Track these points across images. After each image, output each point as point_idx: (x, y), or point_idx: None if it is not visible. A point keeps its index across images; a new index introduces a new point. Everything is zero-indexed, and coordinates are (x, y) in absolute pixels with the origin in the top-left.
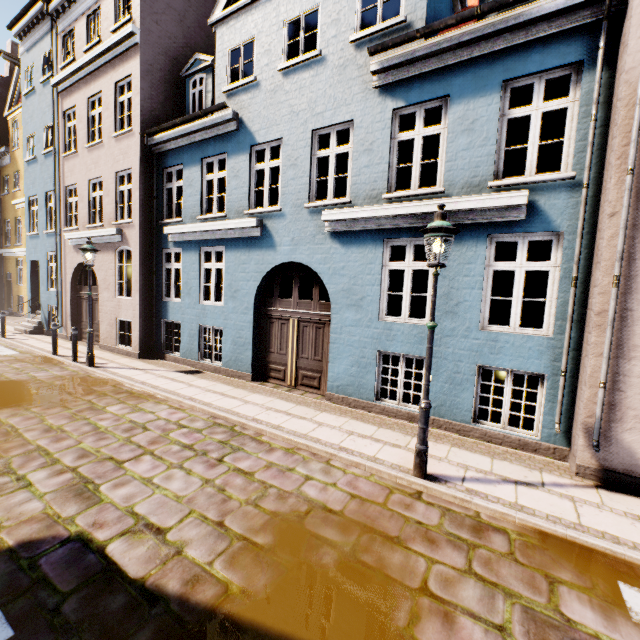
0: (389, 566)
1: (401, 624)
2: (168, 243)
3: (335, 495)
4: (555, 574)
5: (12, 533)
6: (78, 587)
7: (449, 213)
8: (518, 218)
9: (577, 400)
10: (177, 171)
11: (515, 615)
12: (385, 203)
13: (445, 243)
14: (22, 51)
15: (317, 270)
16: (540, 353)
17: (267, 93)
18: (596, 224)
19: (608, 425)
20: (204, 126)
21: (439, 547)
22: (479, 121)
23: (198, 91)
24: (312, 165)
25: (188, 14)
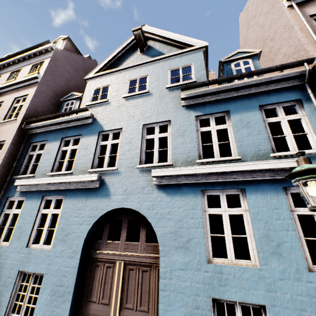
0: None
1: None
2: (15, 192)
3: None
4: None
5: None
6: None
7: (250, 172)
8: None
9: None
10: (41, 144)
11: None
12: (198, 165)
13: (251, 193)
14: None
15: (146, 214)
16: None
17: (114, 107)
18: None
19: None
20: (69, 119)
21: None
22: (251, 122)
23: (69, 107)
24: (142, 143)
25: (72, 81)
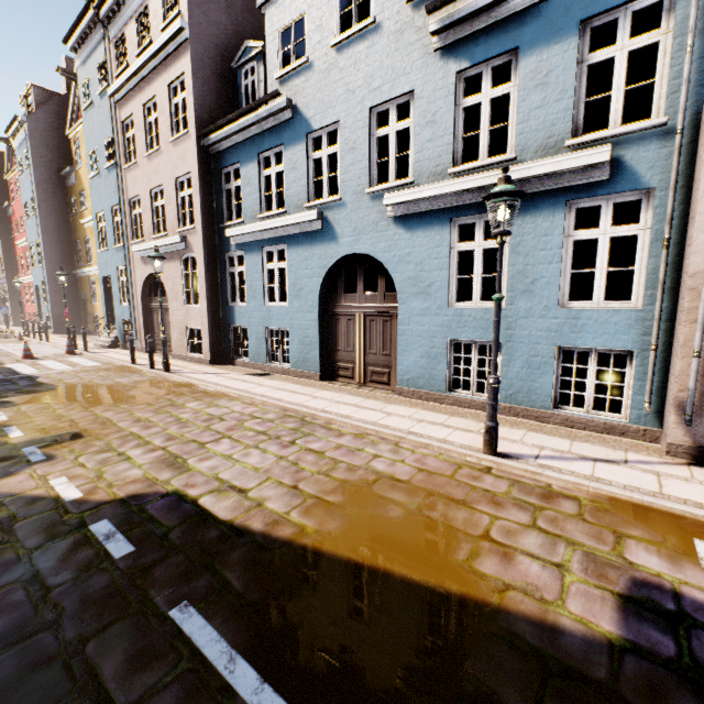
0: (453, 520)
1: (460, 558)
2: (230, 246)
3: (403, 469)
4: (624, 531)
5: (122, 489)
6: (179, 524)
7: (521, 182)
8: (600, 178)
9: (669, 375)
10: (234, 170)
11: (575, 557)
12: (451, 179)
13: (518, 216)
14: (78, 65)
15: (381, 259)
16: (627, 328)
17: (321, 73)
18: (693, 175)
19: (703, 398)
20: (258, 118)
21: (504, 508)
22: (554, 72)
23: (250, 82)
24: (371, 147)
25: None
